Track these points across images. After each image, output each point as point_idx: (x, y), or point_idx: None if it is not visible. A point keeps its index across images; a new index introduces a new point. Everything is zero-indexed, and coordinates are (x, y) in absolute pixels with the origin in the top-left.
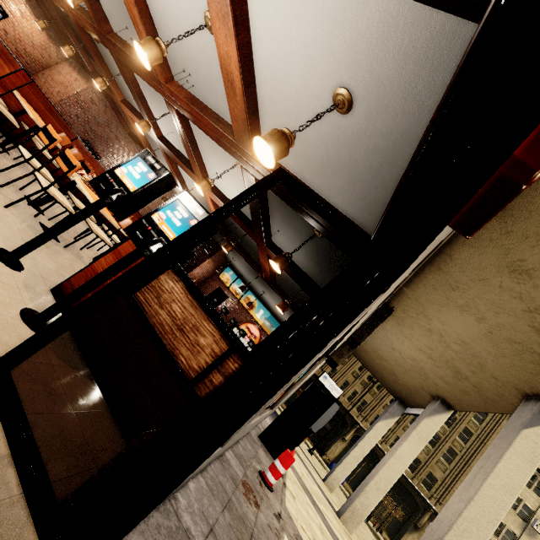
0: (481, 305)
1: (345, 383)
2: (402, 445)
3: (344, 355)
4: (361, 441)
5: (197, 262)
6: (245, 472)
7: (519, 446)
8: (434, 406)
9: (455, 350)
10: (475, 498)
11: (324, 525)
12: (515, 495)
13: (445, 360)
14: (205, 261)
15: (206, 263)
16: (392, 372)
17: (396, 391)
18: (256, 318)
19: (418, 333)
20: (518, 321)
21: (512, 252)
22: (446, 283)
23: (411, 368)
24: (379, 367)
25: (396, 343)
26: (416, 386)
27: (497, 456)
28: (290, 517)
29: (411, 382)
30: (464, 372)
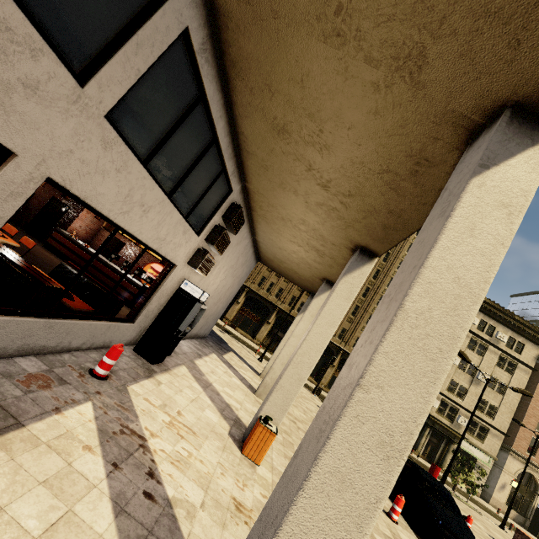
0: (287, 177)
1: (293, 298)
2: (298, 325)
3: (200, 260)
4: (285, 336)
5: (74, 215)
6: (51, 370)
7: (340, 290)
8: (321, 287)
9: (304, 231)
10: (307, 338)
11: (208, 398)
12: (336, 326)
13: (306, 243)
14: (82, 211)
15: (85, 214)
16: (294, 271)
17: (306, 288)
18: (157, 257)
19: (280, 225)
20: (311, 183)
21: (266, 112)
22: (260, 166)
23: (298, 261)
24: (286, 271)
25: (278, 243)
26: (310, 276)
27: (325, 303)
28: (126, 394)
29: (306, 274)
30: (320, 248)
